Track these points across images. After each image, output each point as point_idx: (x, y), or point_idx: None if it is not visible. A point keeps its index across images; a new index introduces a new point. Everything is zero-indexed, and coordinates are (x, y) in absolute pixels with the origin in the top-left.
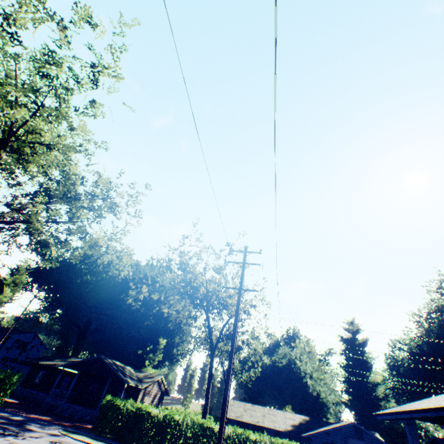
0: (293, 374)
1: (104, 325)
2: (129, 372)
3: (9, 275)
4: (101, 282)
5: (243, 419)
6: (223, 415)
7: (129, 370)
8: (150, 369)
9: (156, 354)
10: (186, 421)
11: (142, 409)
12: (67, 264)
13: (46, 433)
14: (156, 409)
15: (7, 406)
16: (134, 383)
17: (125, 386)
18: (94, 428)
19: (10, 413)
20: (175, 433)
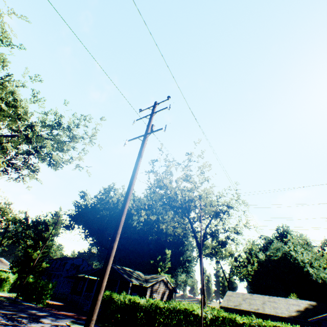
0: (291, 265)
1: (123, 246)
2: (136, 275)
3: (51, 218)
4: (114, 214)
5: (242, 307)
6: (102, 272)
7: (137, 273)
8: (162, 274)
9: (165, 262)
10: (170, 309)
11: (133, 301)
12: (91, 207)
13: (50, 324)
14: (144, 300)
15: (48, 306)
16: (137, 282)
17: (130, 285)
18: (97, 319)
19: (39, 311)
20: (162, 321)
